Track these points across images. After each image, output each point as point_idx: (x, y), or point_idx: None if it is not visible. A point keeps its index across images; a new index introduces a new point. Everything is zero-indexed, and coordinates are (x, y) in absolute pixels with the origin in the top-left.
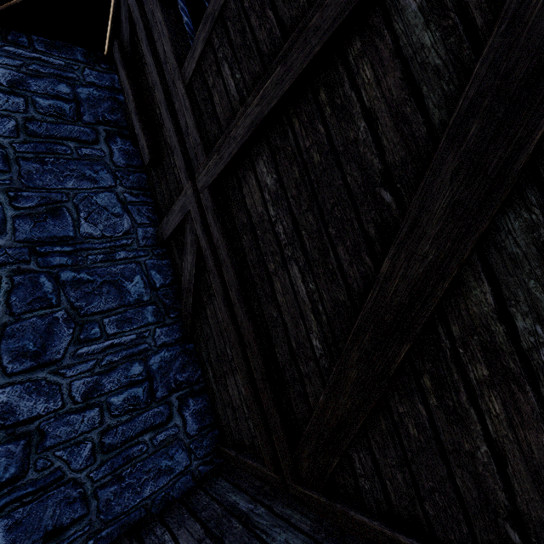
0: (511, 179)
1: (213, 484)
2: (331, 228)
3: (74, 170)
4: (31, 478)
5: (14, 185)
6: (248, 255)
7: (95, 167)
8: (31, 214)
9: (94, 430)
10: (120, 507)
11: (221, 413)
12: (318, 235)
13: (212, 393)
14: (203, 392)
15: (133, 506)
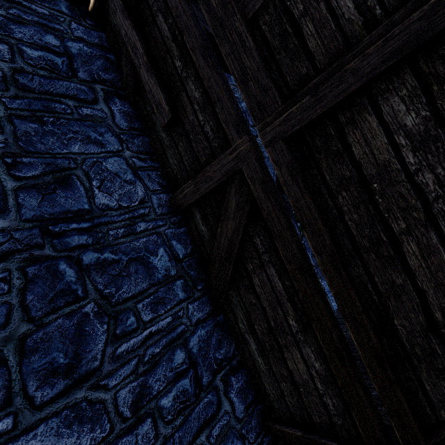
0: None
1: None
2: None
3: (77, 132)
4: None
5: (9, 149)
6: (348, 214)
7: (99, 128)
8: (37, 185)
9: None
10: None
11: (269, 387)
12: None
13: (255, 366)
14: (240, 365)
15: None
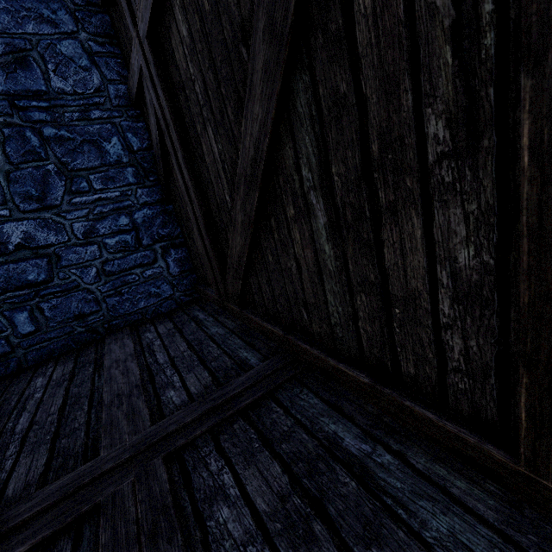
0: (286, 41)
1: (189, 307)
2: (223, 88)
3: (30, 9)
4: (57, 283)
5: None
6: (185, 117)
7: (52, 5)
8: (1, 64)
9: (96, 260)
10: (123, 311)
11: (195, 262)
12: (217, 96)
13: (188, 246)
14: (183, 246)
15: (132, 311)
